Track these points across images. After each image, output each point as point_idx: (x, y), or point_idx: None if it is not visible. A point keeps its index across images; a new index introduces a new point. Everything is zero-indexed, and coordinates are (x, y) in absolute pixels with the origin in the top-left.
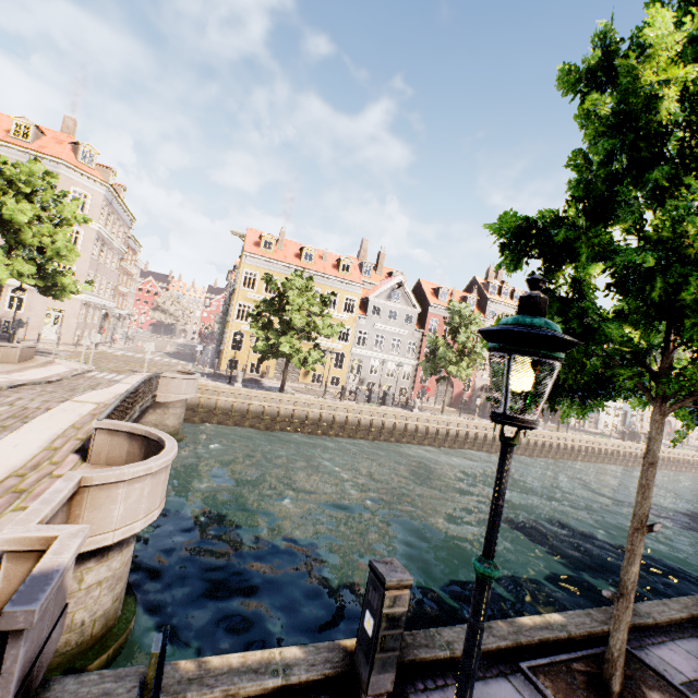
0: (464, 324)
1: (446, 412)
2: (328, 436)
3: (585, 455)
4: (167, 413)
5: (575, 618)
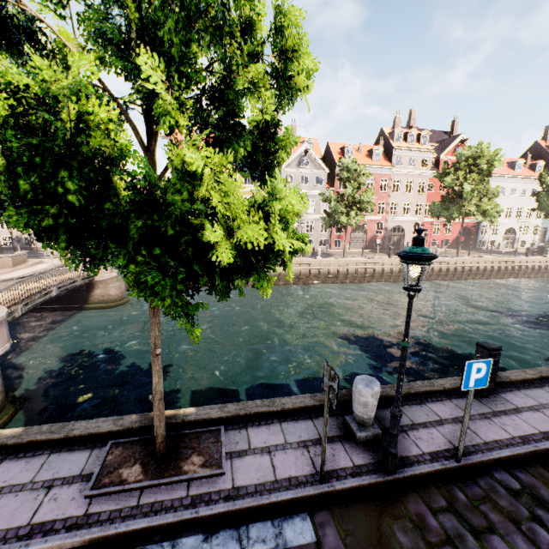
0: (352, 178)
1: (355, 255)
2: (247, 287)
3: (483, 274)
4: (108, 287)
5: (205, 410)
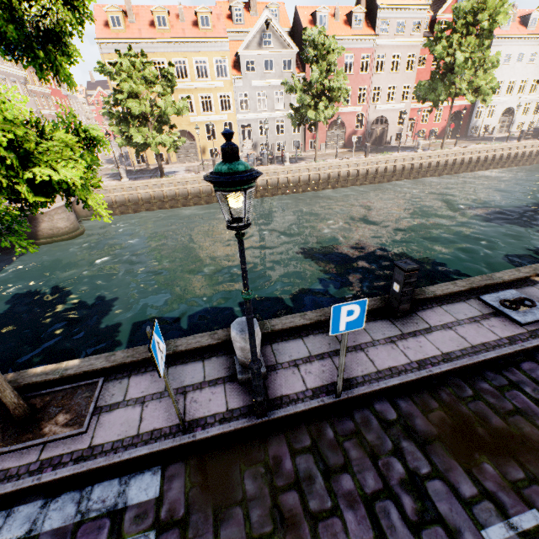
0: (319, 57)
1: (330, 157)
2: (212, 204)
3: (467, 166)
4: (54, 220)
5: (90, 362)
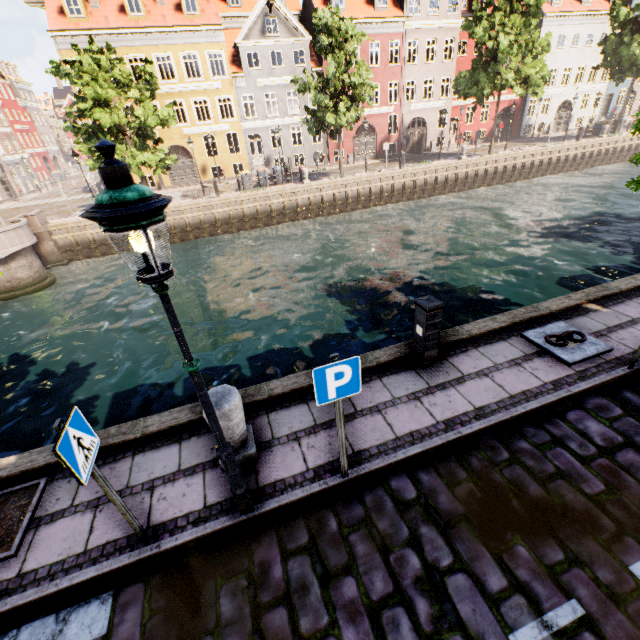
0: (335, 45)
1: (359, 170)
2: (217, 236)
3: (520, 173)
4: (12, 269)
5: (30, 457)
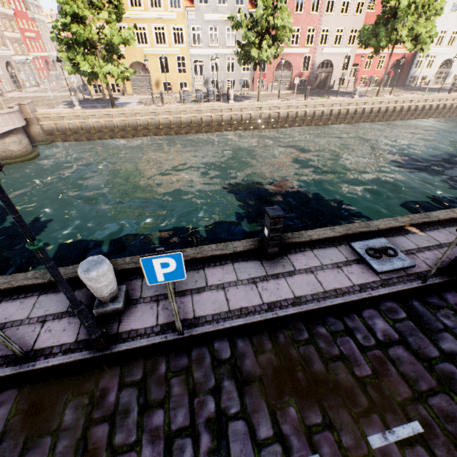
0: None
1: (274, 97)
2: (160, 136)
3: (398, 114)
4: (6, 143)
5: None
